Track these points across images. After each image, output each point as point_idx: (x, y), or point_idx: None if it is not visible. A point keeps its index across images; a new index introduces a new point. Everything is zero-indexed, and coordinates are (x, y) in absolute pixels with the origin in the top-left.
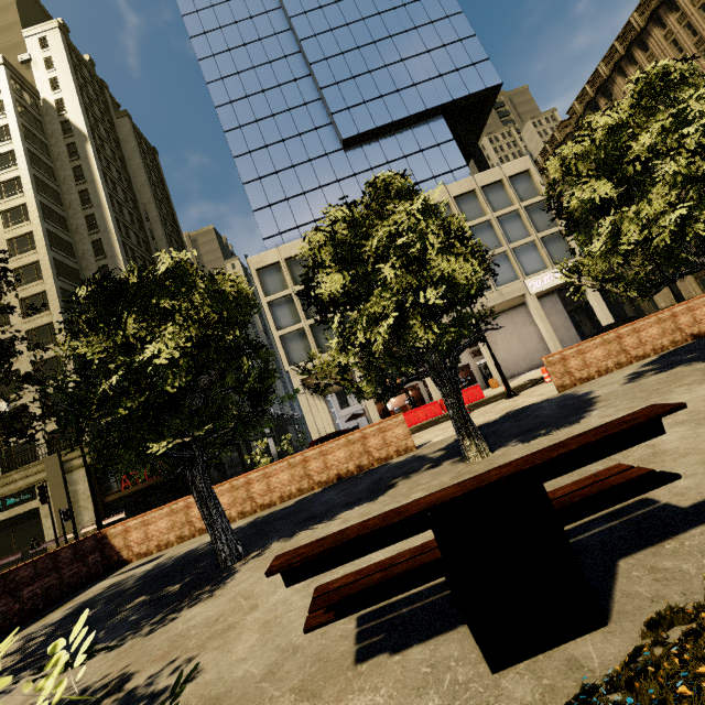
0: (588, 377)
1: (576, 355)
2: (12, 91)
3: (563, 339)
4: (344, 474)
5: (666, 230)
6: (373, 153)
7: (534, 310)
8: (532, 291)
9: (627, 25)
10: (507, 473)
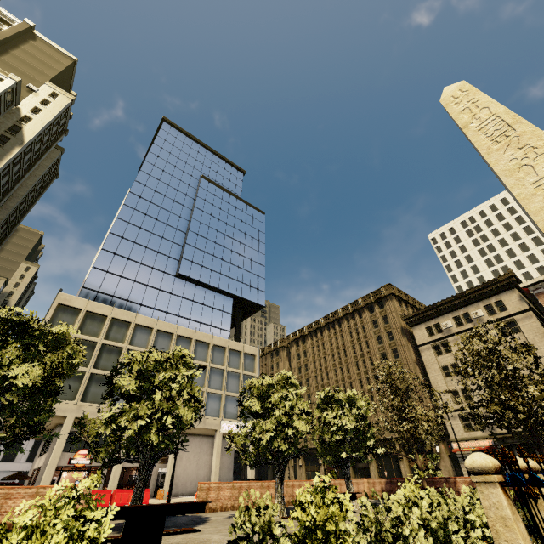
0: (215, 508)
1: (216, 489)
2: (4, 92)
3: (223, 478)
4: (8, 524)
5: (266, 439)
6: (189, 291)
7: (217, 444)
8: (222, 430)
9: (319, 320)
10: (160, 504)
